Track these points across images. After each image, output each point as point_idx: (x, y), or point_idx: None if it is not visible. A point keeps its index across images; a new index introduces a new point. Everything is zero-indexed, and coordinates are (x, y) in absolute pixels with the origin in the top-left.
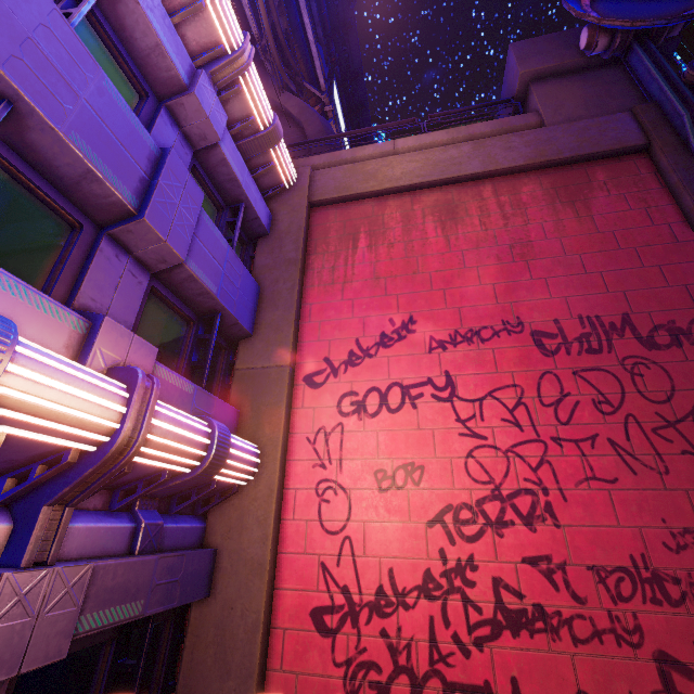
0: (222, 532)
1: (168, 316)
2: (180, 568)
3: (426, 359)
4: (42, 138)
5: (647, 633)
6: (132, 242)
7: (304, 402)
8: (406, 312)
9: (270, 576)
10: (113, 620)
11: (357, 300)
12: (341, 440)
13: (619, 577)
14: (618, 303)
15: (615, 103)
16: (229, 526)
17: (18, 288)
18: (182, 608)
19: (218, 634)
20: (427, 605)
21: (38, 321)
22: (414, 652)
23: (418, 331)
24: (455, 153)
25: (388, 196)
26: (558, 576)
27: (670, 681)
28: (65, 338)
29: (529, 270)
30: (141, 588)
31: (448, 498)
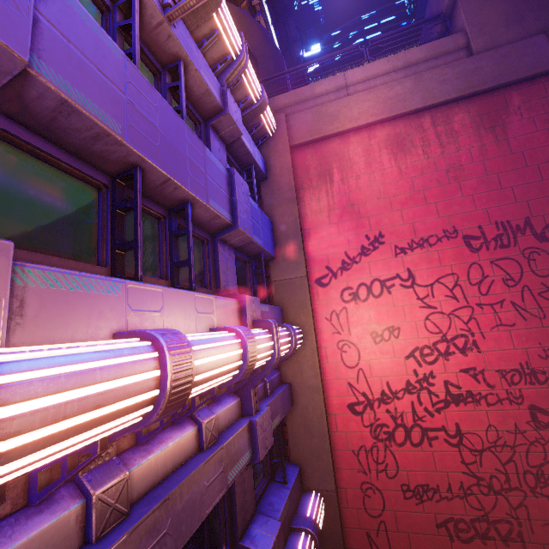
0: (291, 374)
1: (238, 264)
2: (284, 397)
3: (394, 261)
4: (198, 210)
5: (526, 398)
6: (229, 239)
7: (318, 297)
8: (376, 230)
9: (323, 392)
10: (275, 425)
11: (340, 224)
12: (347, 317)
13: (513, 374)
14: (523, 210)
15: (532, 17)
16: (294, 371)
17: (223, 302)
18: None
19: (303, 421)
20: (409, 397)
21: (230, 312)
22: (405, 417)
23: (386, 242)
24: (400, 89)
25: (350, 134)
26: (480, 376)
27: (535, 417)
28: (237, 314)
29: (461, 189)
30: (278, 410)
31: (416, 343)
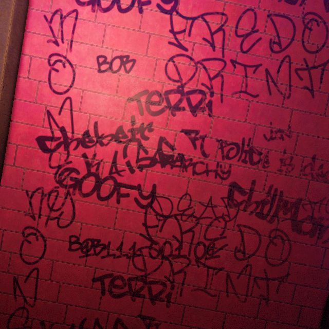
0: None
1: None
2: None
3: None
4: None
5: (232, 174)
6: None
7: None
8: None
9: (3, 110)
10: None
11: None
12: (74, 25)
13: (232, 147)
14: None
15: None
16: None
17: None
18: None
19: None
20: (115, 145)
21: None
22: (101, 167)
23: None
24: None
25: None
26: (199, 142)
27: (232, 194)
28: None
29: None
30: None
31: (147, 86)
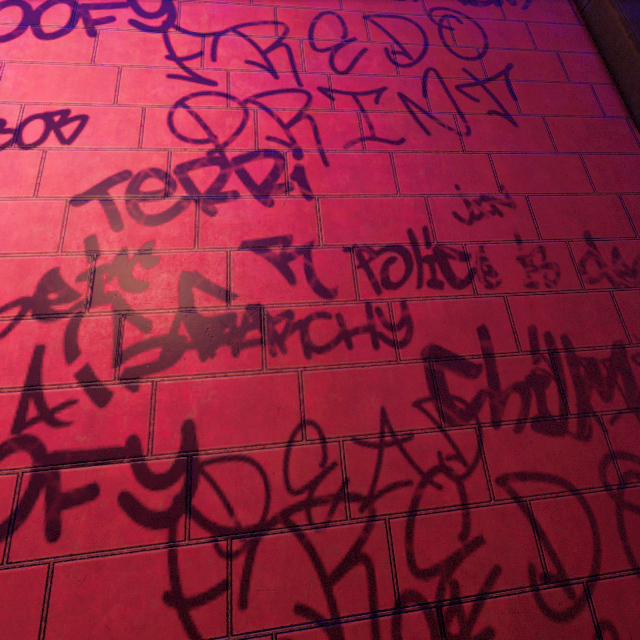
0: None
1: None
2: None
3: None
4: None
5: (419, 326)
6: None
7: None
8: None
9: None
10: None
11: None
12: None
13: (390, 258)
14: None
15: None
16: None
17: None
18: None
19: None
20: (36, 329)
21: None
22: None
23: None
24: None
25: None
26: (298, 263)
27: (442, 384)
28: None
29: None
30: None
31: (125, 162)
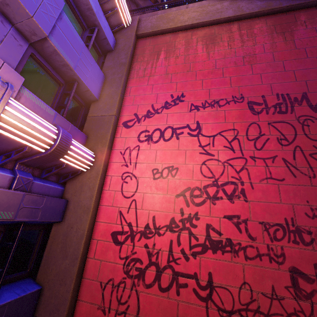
0: (72, 193)
1: (46, 76)
2: (41, 203)
3: (187, 115)
4: None
5: (288, 258)
6: (11, 14)
7: (121, 135)
8: (180, 91)
9: (93, 214)
10: None
11: (155, 85)
12: (137, 154)
13: (276, 228)
14: (301, 87)
15: None
16: (75, 190)
17: None
18: (49, 226)
19: (64, 239)
20: (170, 234)
21: None
22: (160, 256)
23: (185, 101)
24: (219, 6)
25: (179, 32)
26: (242, 226)
27: (296, 282)
28: None
29: (252, 69)
30: (12, 206)
31: (189, 184)
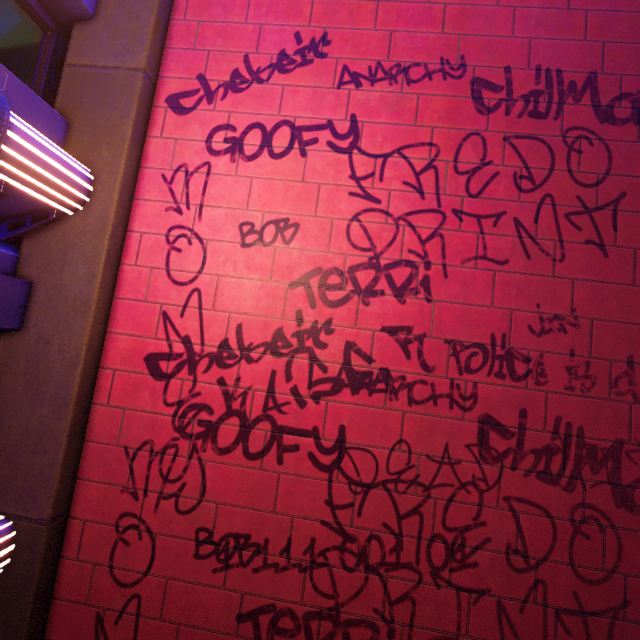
0: (39, 265)
1: None
2: None
3: (332, 96)
4: None
5: (481, 400)
6: None
7: (163, 131)
8: (319, 27)
9: (98, 317)
10: None
11: None
12: (204, 183)
13: (474, 352)
14: (591, 56)
15: None
16: (48, 259)
17: None
18: None
19: (31, 366)
20: (272, 361)
21: None
22: (250, 399)
23: (329, 56)
24: None
25: None
26: (414, 346)
27: (486, 438)
28: None
29: None
30: None
31: (319, 261)
